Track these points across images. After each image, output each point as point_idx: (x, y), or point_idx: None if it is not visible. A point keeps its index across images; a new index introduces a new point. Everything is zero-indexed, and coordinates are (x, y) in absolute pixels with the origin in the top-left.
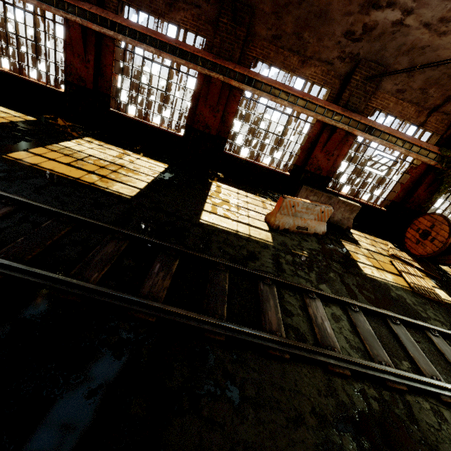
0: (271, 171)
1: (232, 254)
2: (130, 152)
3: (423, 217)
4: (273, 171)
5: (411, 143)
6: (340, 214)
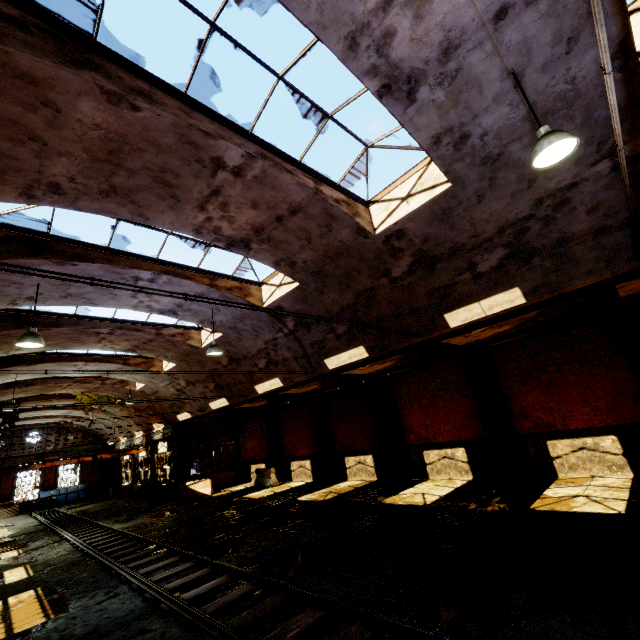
0: None
1: (71, 557)
2: None
3: None
4: None
5: None
6: None
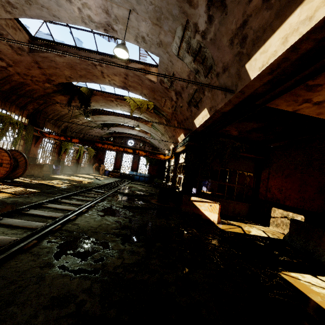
0: None
1: None
2: None
3: None
4: None
5: None
6: None
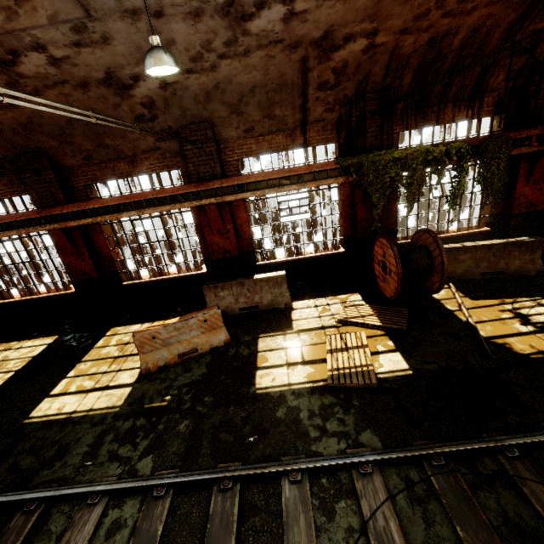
0: (185, 278)
1: (23, 468)
2: (16, 342)
3: (376, 244)
4: (187, 277)
5: (298, 174)
6: (268, 294)
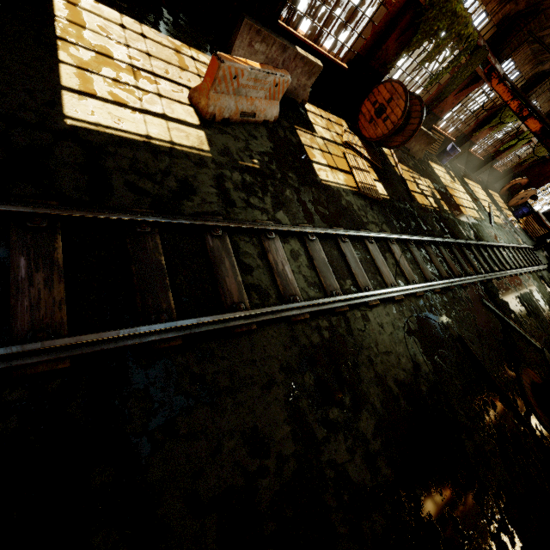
0: None
1: (153, 193)
2: None
3: (385, 85)
4: None
5: None
6: (295, 79)
